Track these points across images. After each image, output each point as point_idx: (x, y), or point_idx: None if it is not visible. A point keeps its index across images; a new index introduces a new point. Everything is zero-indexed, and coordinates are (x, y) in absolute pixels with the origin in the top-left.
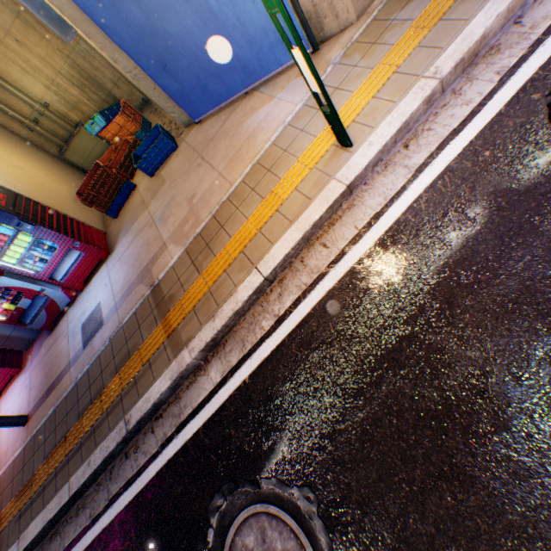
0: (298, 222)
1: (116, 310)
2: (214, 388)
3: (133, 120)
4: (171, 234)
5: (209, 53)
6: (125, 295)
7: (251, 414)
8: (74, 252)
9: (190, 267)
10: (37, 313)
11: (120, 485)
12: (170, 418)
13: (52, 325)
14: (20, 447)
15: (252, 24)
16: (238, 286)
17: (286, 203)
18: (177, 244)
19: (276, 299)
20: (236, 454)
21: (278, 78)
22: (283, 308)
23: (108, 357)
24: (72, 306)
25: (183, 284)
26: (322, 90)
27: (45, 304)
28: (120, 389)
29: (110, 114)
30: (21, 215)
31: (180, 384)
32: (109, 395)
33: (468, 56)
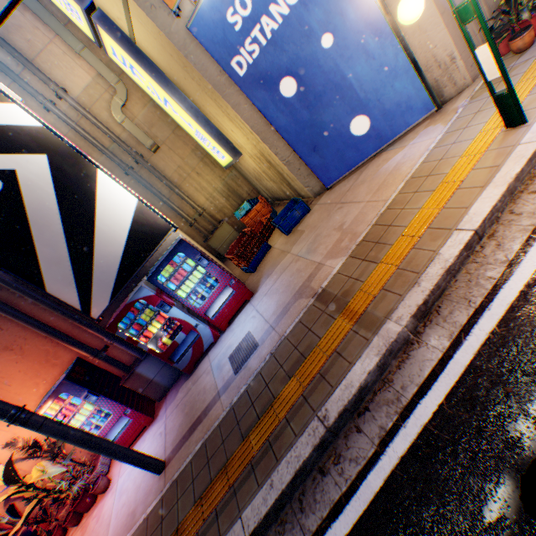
0: (492, 183)
1: (272, 329)
2: (443, 355)
3: (267, 206)
4: (325, 255)
5: (350, 130)
6: (280, 315)
7: (530, 360)
8: (227, 290)
9: (361, 264)
10: (185, 351)
11: (320, 514)
12: (383, 407)
13: (192, 367)
14: (153, 499)
15: (388, 101)
16: (437, 250)
17: (465, 181)
18: (336, 258)
19: (494, 250)
20: (532, 413)
21: (404, 138)
22: (510, 252)
23: (272, 369)
24: (213, 347)
25: (357, 278)
26: (502, 71)
27: (193, 341)
28: (300, 389)
29: (252, 203)
30: (202, 253)
31: (385, 365)
32: (284, 401)
33: None
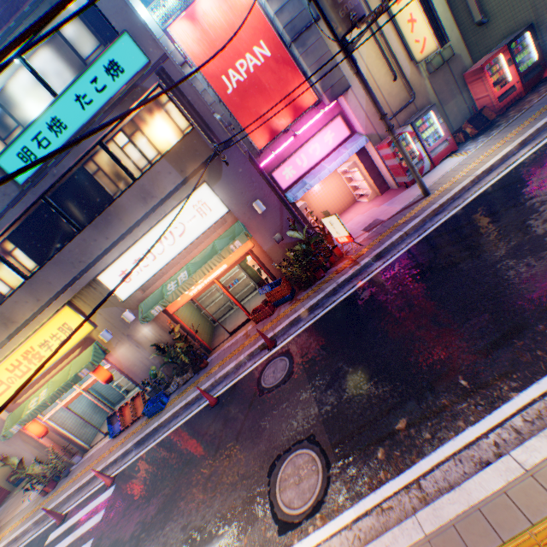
0: None
1: None
2: None
3: None
4: None
5: None
6: None
7: None
8: None
9: None
10: None
11: None
12: None
13: None
14: None
15: None
16: None
17: None
18: None
19: None
20: None
21: None
22: None
23: None
24: None
25: None
26: None
27: None
28: None
29: None
30: None
31: None
32: None
33: (15, 538)
